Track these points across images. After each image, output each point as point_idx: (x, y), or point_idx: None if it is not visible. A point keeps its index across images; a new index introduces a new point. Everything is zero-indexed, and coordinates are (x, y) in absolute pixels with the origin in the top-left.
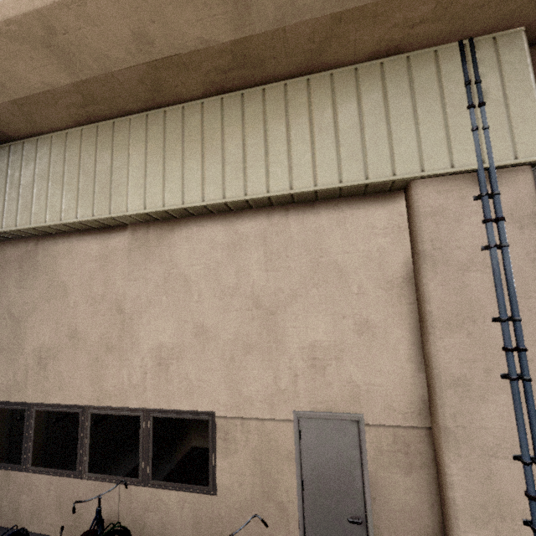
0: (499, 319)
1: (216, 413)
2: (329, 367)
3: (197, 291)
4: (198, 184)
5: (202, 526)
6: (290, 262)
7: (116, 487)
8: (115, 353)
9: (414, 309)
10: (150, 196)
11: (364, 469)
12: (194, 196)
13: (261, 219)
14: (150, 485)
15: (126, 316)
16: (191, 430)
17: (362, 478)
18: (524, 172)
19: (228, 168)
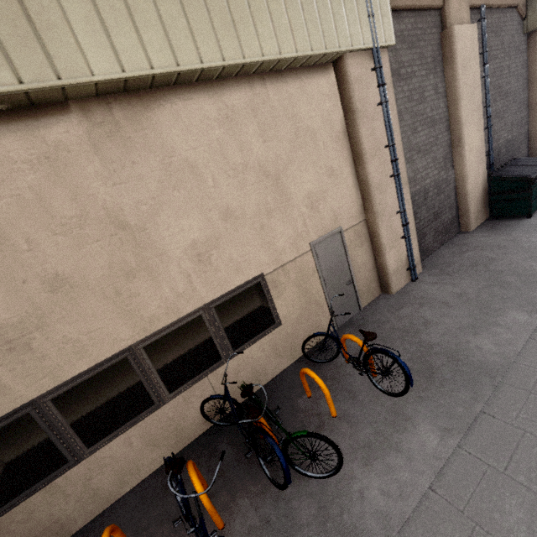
0: (389, 146)
1: (264, 273)
2: (320, 206)
3: (209, 176)
4: (187, 38)
5: (279, 349)
6: (279, 131)
7: (205, 380)
8: (140, 275)
9: (350, 153)
10: (123, 50)
11: (347, 255)
12: (188, 55)
13: (245, 88)
14: (233, 356)
15: (135, 229)
16: (250, 297)
17: (347, 261)
18: (386, 53)
19: (216, 20)
